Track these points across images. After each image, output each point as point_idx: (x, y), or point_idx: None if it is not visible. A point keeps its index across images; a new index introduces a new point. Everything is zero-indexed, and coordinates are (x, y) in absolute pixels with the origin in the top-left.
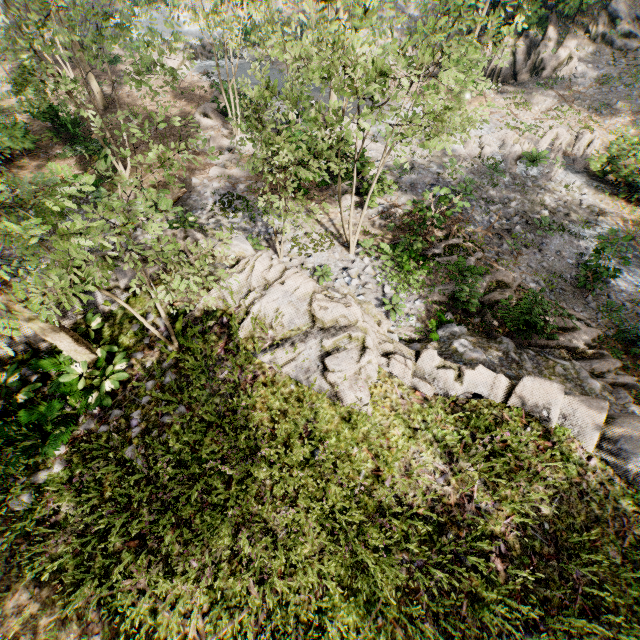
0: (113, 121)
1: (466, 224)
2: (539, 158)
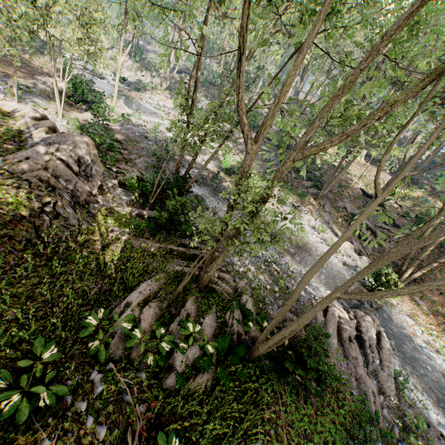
0: (7, 56)
1: (136, 143)
2: (201, 150)
